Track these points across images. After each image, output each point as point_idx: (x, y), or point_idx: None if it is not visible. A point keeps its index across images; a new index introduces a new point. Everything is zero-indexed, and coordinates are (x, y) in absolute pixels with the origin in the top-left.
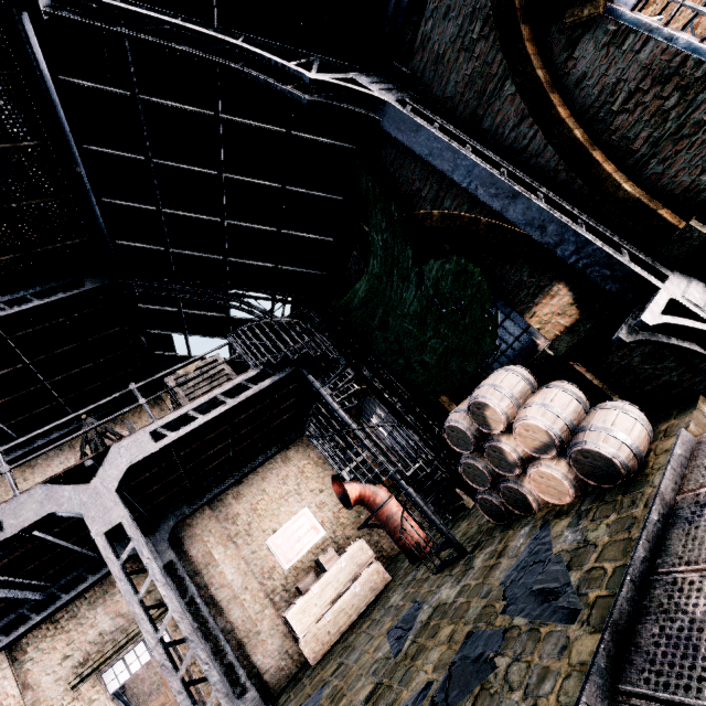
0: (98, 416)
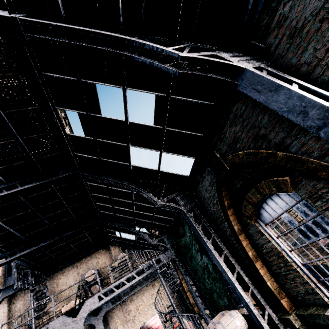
0: (87, 255)
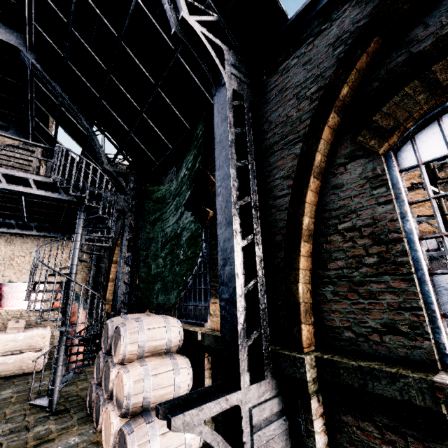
0: None
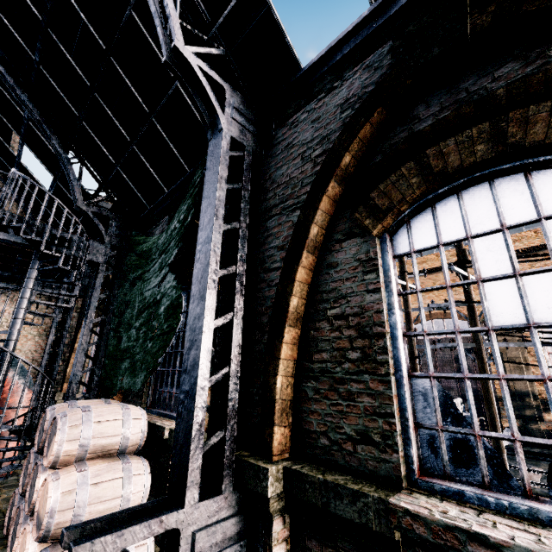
0: None
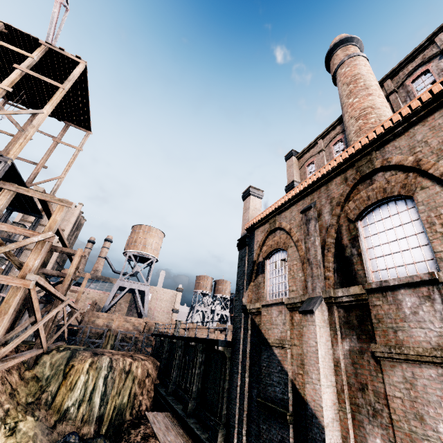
0: None
